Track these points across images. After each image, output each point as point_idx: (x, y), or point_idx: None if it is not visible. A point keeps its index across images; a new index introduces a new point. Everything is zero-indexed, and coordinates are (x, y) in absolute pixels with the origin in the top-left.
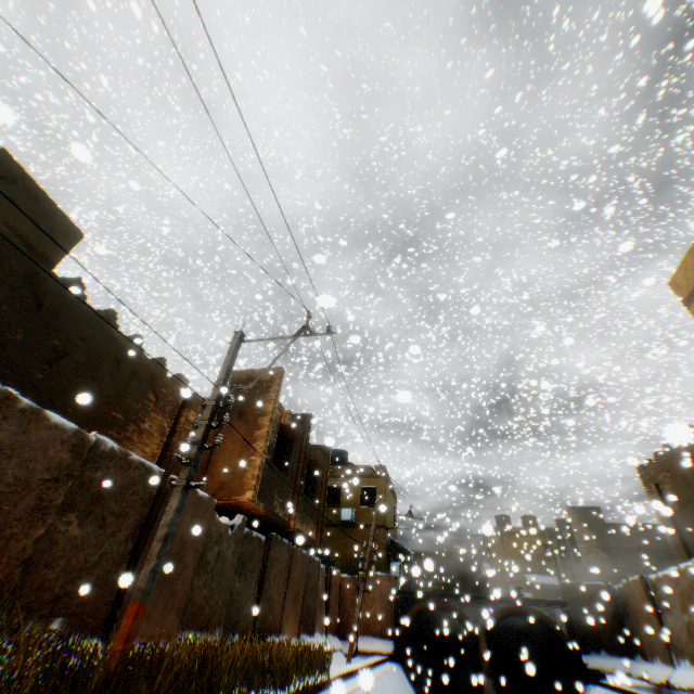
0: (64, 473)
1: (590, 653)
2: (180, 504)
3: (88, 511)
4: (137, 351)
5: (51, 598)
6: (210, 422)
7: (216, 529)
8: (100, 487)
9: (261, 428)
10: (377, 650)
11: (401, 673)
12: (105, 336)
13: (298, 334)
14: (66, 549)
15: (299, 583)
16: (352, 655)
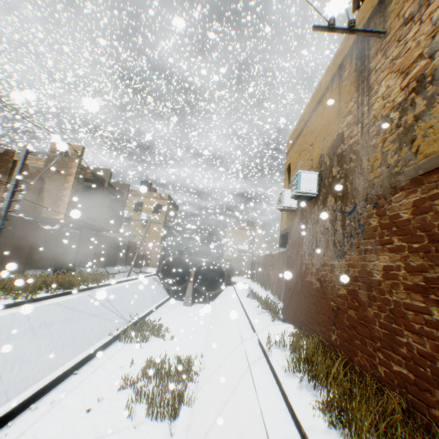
0: None
1: (235, 277)
2: (0, 235)
3: None
4: None
5: None
6: (12, 199)
7: (43, 232)
8: None
9: (69, 182)
10: (150, 272)
11: (156, 280)
12: None
13: (62, 154)
14: None
15: (105, 249)
16: (138, 273)
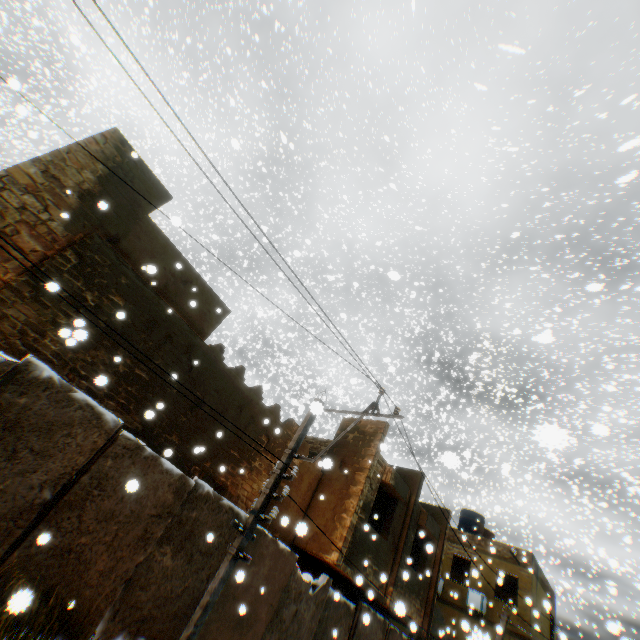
0: (165, 510)
1: None
2: (226, 573)
3: (180, 544)
4: (256, 400)
5: (139, 616)
6: (271, 491)
7: (295, 585)
8: (193, 525)
9: (357, 484)
10: None
11: None
12: (233, 388)
13: (366, 411)
14: (158, 575)
15: None
16: None
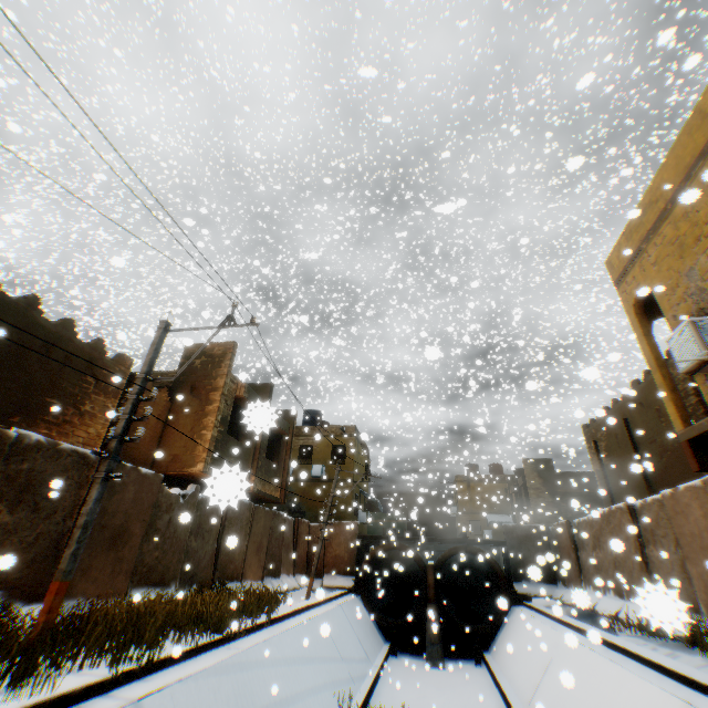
0: None
1: (522, 582)
2: (101, 495)
3: (18, 499)
4: (69, 336)
5: None
6: (132, 415)
7: (166, 500)
8: (29, 477)
9: (213, 403)
10: (340, 585)
11: (359, 604)
12: (29, 324)
13: (223, 325)
14: None
15: (263, 537)
16: None
